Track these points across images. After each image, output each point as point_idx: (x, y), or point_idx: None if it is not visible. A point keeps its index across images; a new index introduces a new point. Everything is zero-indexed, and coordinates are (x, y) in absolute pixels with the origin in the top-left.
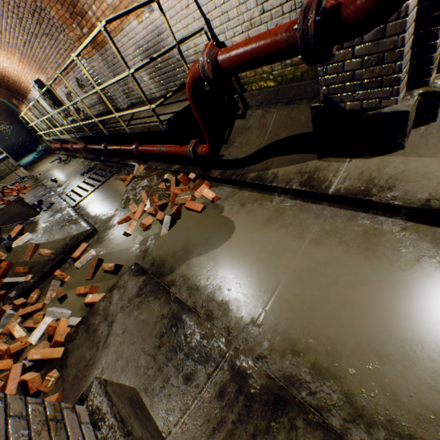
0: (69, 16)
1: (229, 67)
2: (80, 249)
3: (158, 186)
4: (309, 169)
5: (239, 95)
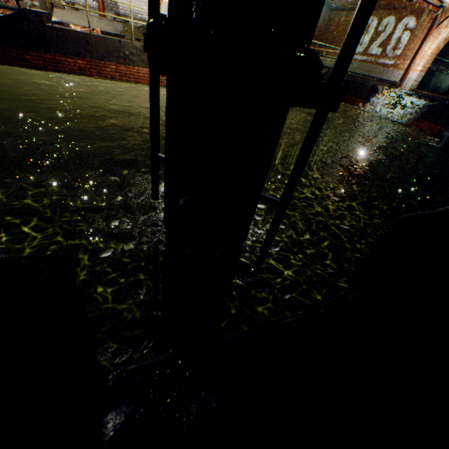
0: None
1: None
2: None
3: None
4: None
5: None
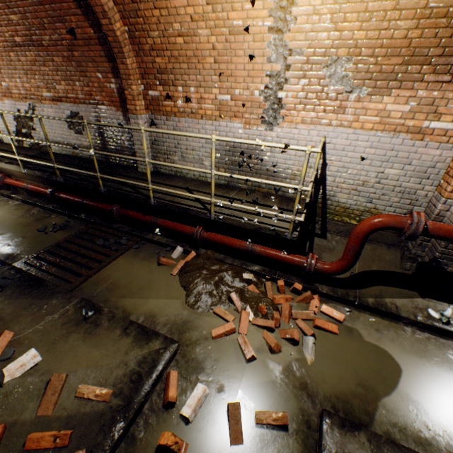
0: (140, 72)
1: (436, 235)
2: (172, 382)
3: (243, 287)
4: (422, 305)
5: (322, 219)
